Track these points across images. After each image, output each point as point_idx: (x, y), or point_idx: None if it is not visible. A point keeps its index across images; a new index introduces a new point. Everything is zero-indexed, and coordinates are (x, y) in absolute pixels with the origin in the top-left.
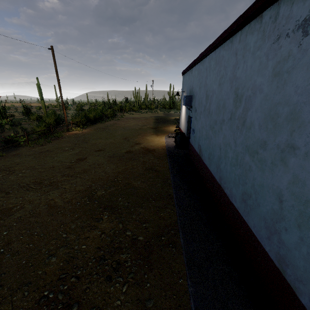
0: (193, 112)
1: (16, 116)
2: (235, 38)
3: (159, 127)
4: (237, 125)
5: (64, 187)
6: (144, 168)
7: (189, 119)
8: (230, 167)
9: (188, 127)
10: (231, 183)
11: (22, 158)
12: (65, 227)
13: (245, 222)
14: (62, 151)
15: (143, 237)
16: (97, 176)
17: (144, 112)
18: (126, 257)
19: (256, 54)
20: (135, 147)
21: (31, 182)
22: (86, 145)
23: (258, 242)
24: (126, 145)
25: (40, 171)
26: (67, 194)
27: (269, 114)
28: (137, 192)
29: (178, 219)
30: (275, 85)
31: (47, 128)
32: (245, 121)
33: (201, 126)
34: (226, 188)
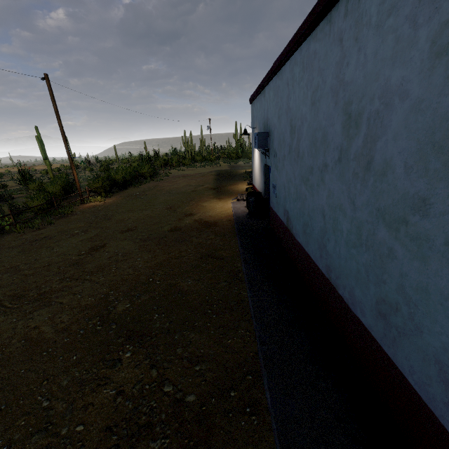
0: (272, 158)
1: (10, 187)
2: (336, 13)
3: (222, 186)
4: (354, 170)
5: (61, 302)
6: (199, 255)
7: (266, 170)
8: (347, 250)
9: (265, 183)
10: (350, 278)
11: (2, 253)
12: (50, 386)
13: (389, 358)
14: (68, 237)
15: (195, 394)
16: (120, 276)
17: (199, 165)
18: (160, 448)
19: (386, 26)
20: (185, 220)
21: (7, 297)
22: (108, 223)
23: (426, 408)
24: (171, 218)
25: (27, 274)
26: (63, 316)
27: (429, 139)
28: (187, 300)
29: (259, 350)
30: (440, 74)
31: (47, 201)
32: (372, 161)
33: (287, 178)
34: (341, 287)
